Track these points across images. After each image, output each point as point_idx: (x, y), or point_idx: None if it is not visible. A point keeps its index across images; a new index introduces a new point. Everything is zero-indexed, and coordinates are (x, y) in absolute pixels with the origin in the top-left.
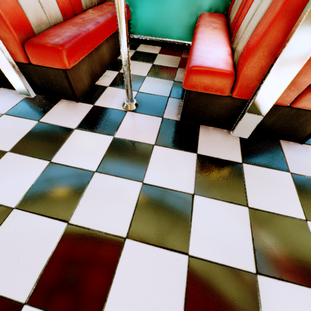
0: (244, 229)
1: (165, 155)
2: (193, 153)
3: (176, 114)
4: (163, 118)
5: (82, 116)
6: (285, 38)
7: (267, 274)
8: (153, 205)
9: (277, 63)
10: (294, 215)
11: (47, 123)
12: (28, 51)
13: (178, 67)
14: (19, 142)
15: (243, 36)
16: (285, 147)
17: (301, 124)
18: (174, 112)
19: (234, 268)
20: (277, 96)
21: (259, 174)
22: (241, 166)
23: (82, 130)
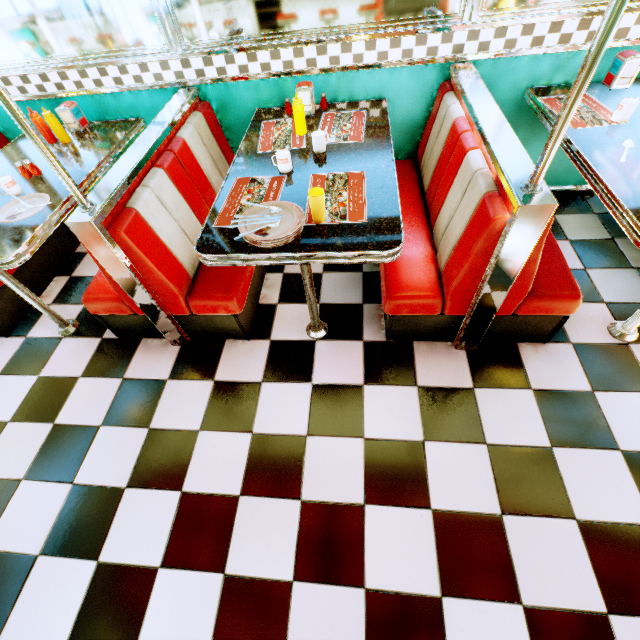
0: None
1: None
2: None
3: None
4: None
5: (577, 367)
6: None
7: None
8: None
9: None
10: None
11: (546, 389)
12: (530, 304)
13: (612, 238)
14: (547, 428)
15: None
16: None
17: None
18: None
19: None
20: None
21: None
22: None
23: (605, 392)
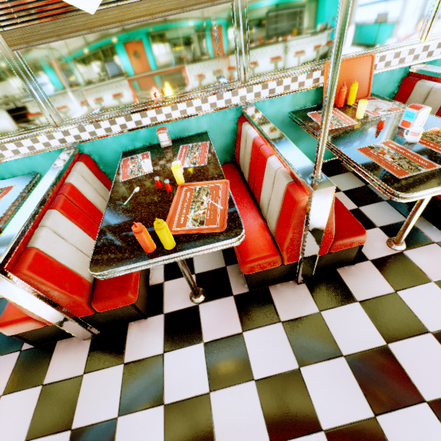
0: (350, 379)
1: (257, 339)
2: (278, 323)
3: (242, 285)
4: (234, 295)
5: (161, 333)
6: (301, 233)
7: (382, 411)
8: (274, 399)
9: (305, 246)
10: (377, 343)
11: (133, 360)
12: (96, 306)
13: None
14: (121, 399)
15: (268, 216)
16: (343, 275)
17: (344, 257)
18: (240, 283)
19: (359, 421)
20: (317, 257)
21: (337, 316)
22: (320, 316)
23: (171, 351)
